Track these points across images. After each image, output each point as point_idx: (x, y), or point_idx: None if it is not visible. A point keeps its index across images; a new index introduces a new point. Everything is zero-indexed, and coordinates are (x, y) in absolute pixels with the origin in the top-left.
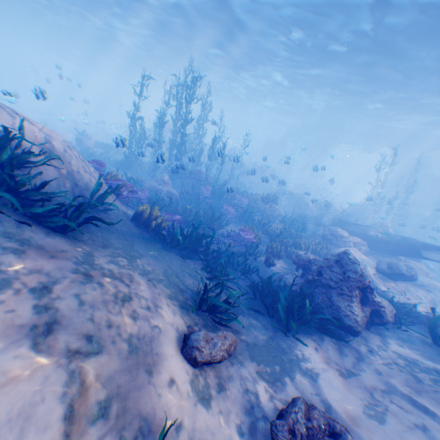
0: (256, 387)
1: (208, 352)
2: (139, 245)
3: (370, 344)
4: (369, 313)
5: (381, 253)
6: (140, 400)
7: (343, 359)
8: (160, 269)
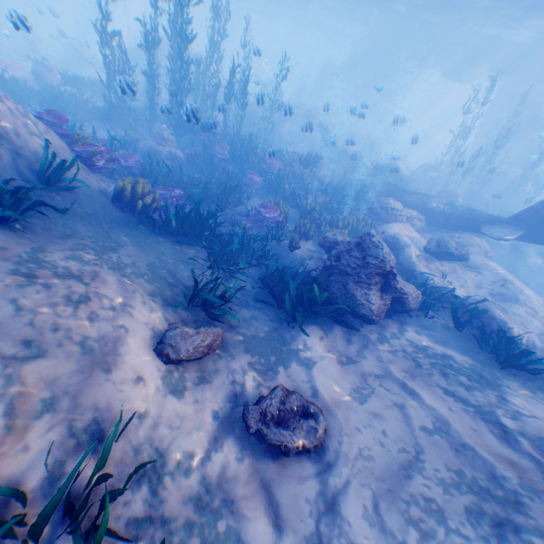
0: (244, 377)
1: (185, 349)
2: (118, 233)
3: (384, 332)
4: (389, 301)
5: (441, 229)
6: (95, 396)
7: (348, 347)
8: (144, 261)
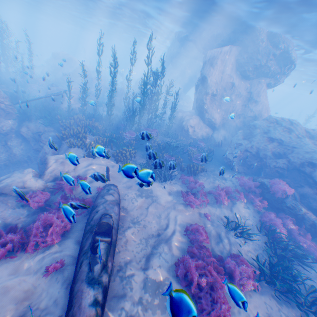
0: None
1: None
2: None
3: None
4: None
5: None
6: None
7: None
8: None
